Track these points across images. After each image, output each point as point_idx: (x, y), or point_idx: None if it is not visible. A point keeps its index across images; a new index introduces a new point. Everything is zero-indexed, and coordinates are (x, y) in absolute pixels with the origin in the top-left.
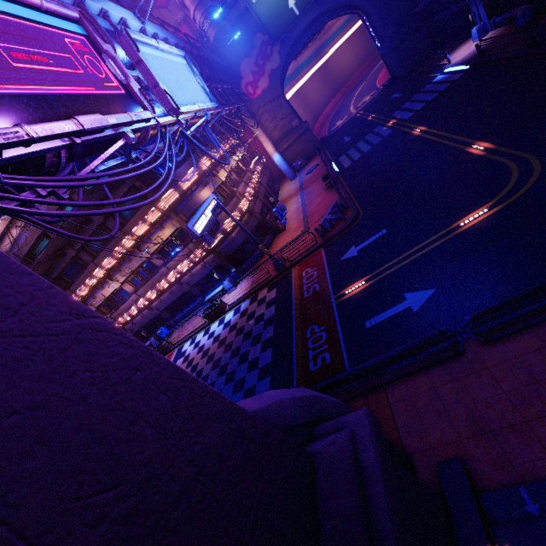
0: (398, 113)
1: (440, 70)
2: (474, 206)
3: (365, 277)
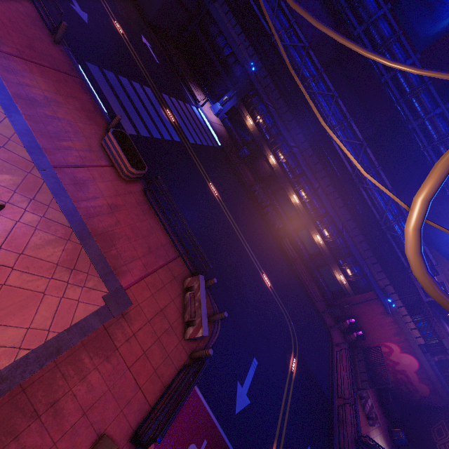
0: (174, 109)
1: (193, 97)
2: (289, 351)
3: (274, 445)
